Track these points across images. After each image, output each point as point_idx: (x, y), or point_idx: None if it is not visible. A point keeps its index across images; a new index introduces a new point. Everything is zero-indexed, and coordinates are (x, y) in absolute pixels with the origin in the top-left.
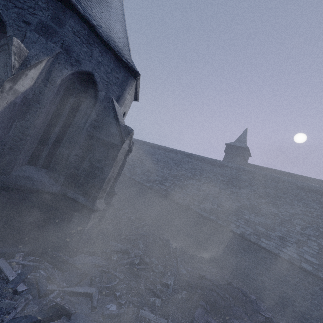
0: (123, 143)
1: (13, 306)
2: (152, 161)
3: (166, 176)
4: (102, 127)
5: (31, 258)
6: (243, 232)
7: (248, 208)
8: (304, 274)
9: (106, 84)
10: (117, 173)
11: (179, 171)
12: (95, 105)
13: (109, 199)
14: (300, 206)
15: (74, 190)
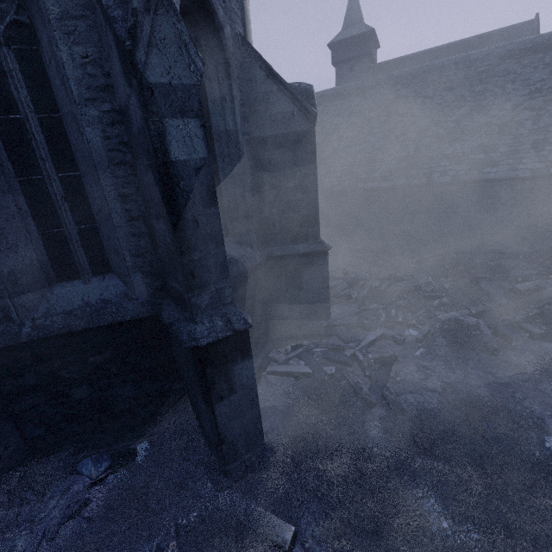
0: (315, 120)
1: (352, 383)
2: None
3: None
4: (255, 113)
5: (287, 348)
6: (455, 176)
7: (444, 139)
8: None
9: (223, 0)
10: None
11: None
12: (229, 68)
13: None
14: (518, 89)
15: (276, 243)
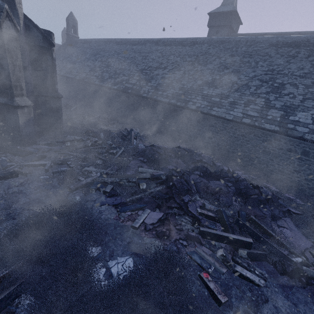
0: (0, 25)
1: None
2: (118, 61)
3: (132, 73)
4: None
5: None
6: (198, 107)
7: (208, 84)
8: (244, 127)
9: None
10: (52, 75)
11: (146, 64)
12: None
13: (58, 103)
14: (264, 66)
15: None
